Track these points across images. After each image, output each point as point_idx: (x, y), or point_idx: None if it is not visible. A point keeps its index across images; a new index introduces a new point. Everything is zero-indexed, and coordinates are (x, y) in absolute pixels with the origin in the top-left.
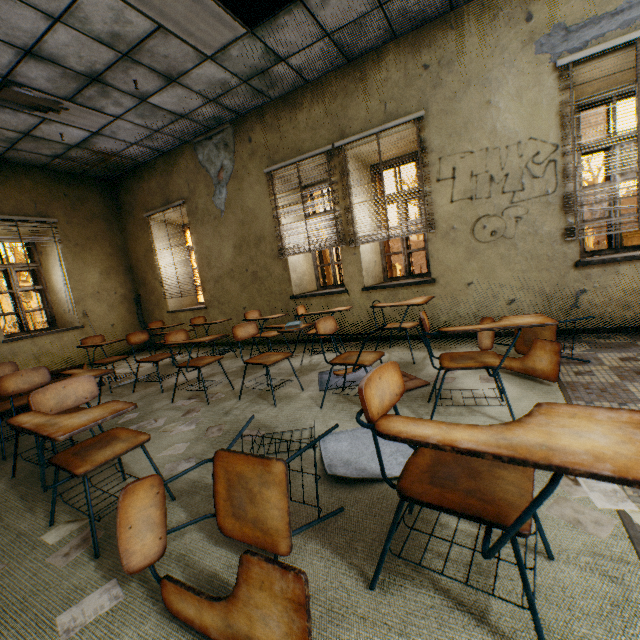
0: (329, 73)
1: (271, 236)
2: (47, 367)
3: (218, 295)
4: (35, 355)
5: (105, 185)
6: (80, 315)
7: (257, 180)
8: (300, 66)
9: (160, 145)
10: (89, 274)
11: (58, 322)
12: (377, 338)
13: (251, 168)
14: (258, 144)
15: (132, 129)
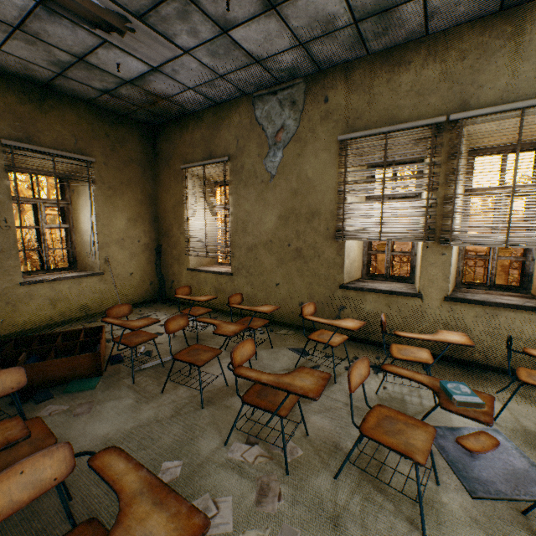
0: (462, 24)
1: (329, 213)
2: (69, 443)
3: (248, 264)
4: (51, 300)
5: (146, 130)
6: (102, 261)
7: (325, 147)
8: (437, 8)
9: (216, 94)
10: (117, 219)
11: (78, 263)
12: (451, 359)
13: (320, 132)
14: (336, 105)
15: (196, 69)
